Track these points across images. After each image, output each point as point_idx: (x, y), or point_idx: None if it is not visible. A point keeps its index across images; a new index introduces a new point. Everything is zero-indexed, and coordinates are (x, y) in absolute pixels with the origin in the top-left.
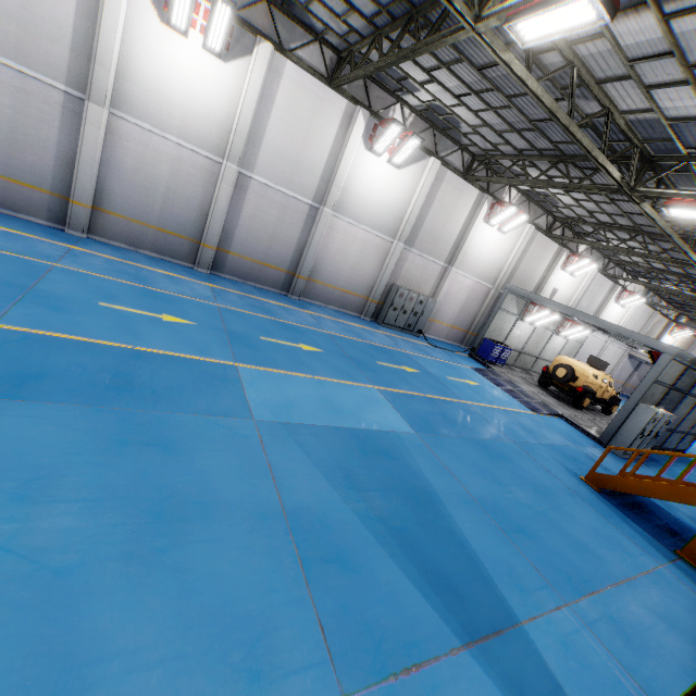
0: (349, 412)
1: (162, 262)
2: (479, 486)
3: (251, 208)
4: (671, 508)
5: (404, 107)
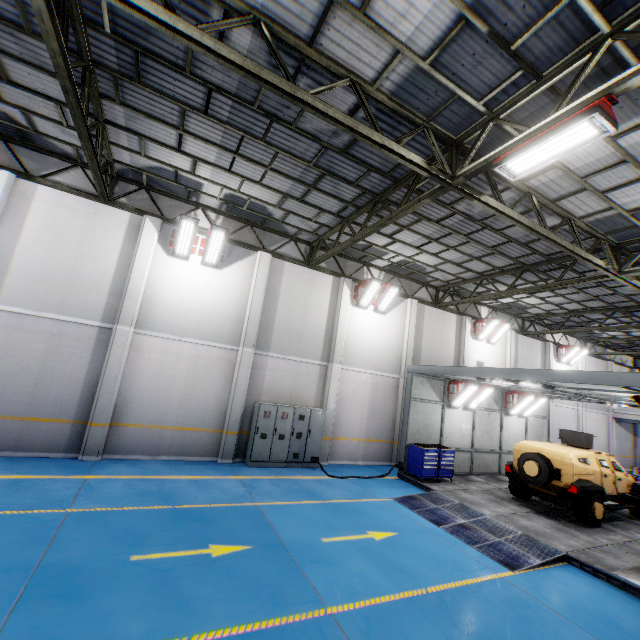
0: None
1: None
2: None
3: None
4: None
5: (207, 211)
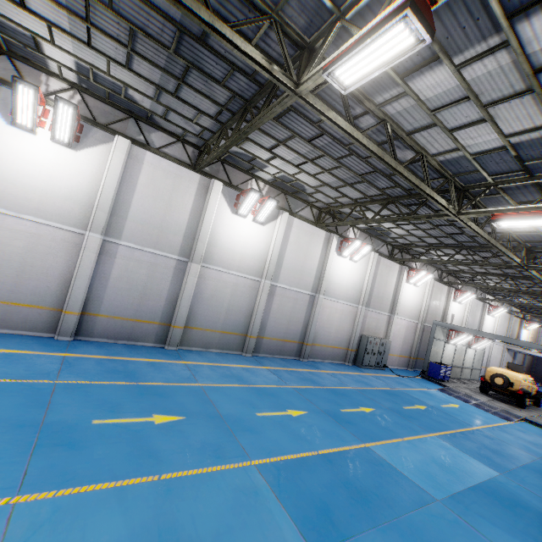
0: (456, 468)
1: (226, 356)
2: None
3: (277, 304)
4: None
5: (354, 228)
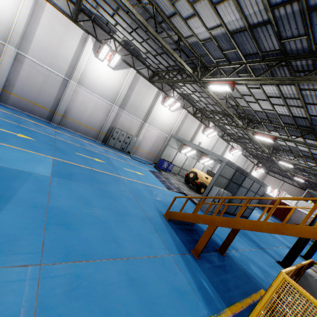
0: (2, 158)
1: None
2: (64, 203)
3: (26, 72)
4: (214, 234)
5: (115, 41)
